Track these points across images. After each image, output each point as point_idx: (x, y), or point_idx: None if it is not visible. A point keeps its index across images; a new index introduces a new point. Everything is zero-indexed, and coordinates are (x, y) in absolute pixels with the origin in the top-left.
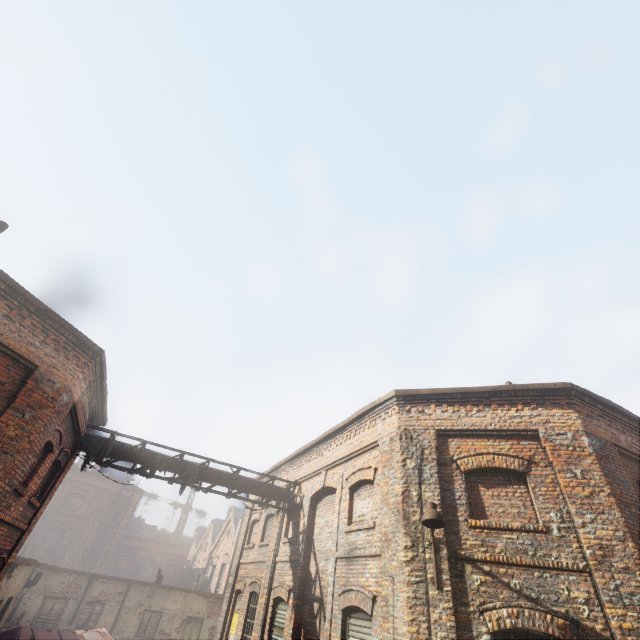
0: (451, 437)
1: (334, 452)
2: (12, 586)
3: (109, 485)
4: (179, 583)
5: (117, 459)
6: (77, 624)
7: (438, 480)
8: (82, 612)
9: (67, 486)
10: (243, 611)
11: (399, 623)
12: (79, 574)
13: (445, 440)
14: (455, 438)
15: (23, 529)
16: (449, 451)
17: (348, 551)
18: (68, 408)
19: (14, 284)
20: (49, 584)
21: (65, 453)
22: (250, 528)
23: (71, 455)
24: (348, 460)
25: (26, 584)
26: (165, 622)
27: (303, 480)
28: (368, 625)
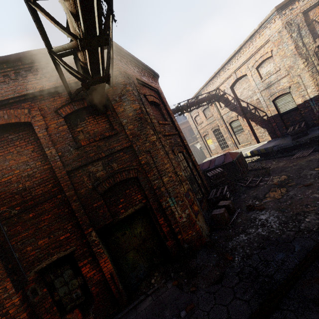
0: (309, 11)
1: (237, 63)
2: None
3: None
4: None
5: None
6: None
7: (309, 32)
8: None
9: None
10: (213, 137)
11: (307, 83)
12: None
13: (307, 14)
14: (311, 10)
15: None
16: (310, 18)
17: (267, 85)
18: None
19: (137, 59)
20: None
21: None
22: (194, 120)
23: None
24: (248, 60)
25: None
26: None
27: (220, 86)
28: (287, 96)
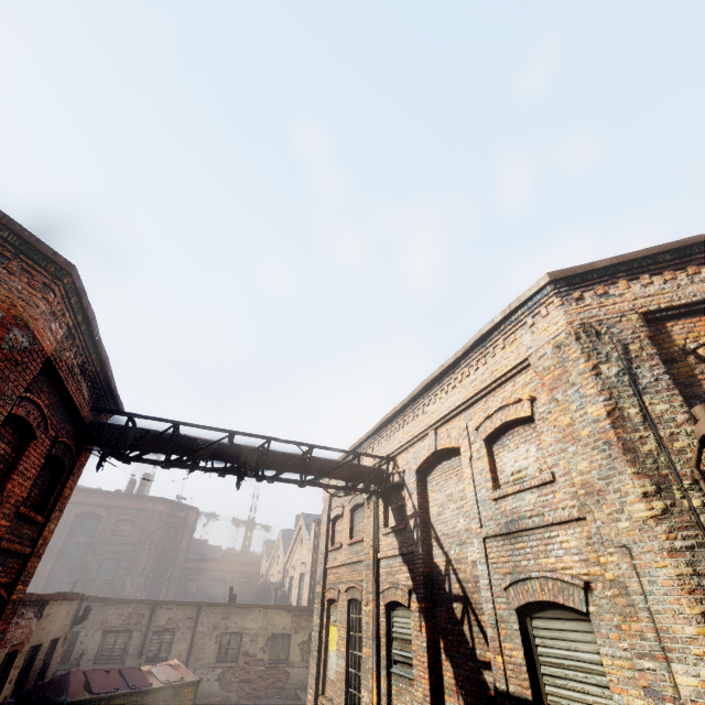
0: (670, 320)
1: (444, 402)
2: (51, 626)
3: (159, 507)
4: (255, 600)
5: (143, 451)
6: (147, 657)
7: (673, 383)
8: (150, 643)
9: (113, 513)
10: (342, 623)
11: (670, 621)
12: (138, 603)
13: (660, 326)
14: (679, 320)
15: (24, 553)
16: (674, 340)
17: (506, 524)
18: (36, 362)
19: None
20: (106, 618)
21: (65, 446)
22: (332, 527)
23: (78, 452)
24: (472, 405)
25: (74, 621)
26: (247, 643)
27: (399, 452)
28: (577, 628)
